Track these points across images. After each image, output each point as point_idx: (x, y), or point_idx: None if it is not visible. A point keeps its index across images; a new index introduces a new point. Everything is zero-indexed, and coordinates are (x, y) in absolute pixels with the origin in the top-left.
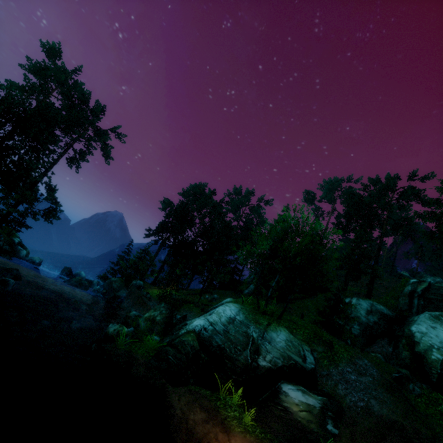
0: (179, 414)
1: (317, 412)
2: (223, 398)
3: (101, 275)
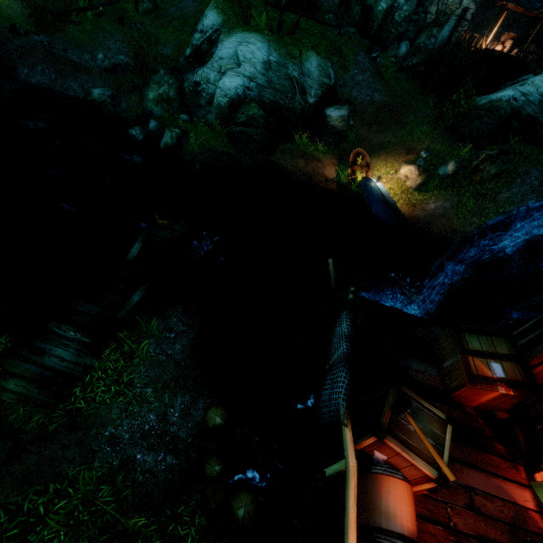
0: (292, 169)
1: (346, 118)
2: (299, 143)
3: None
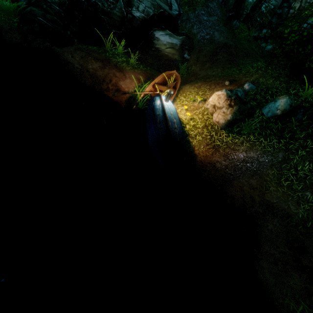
0: (78, 67)
1: (179, 48)
2: (109, 50)
3: None
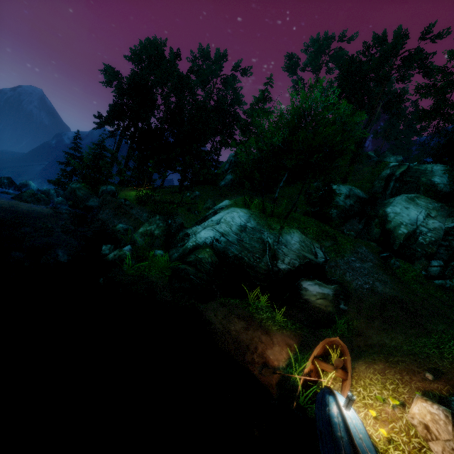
0: (220, 328)
1: (332, 299)
2: (252, 303)
3: (54, 181)
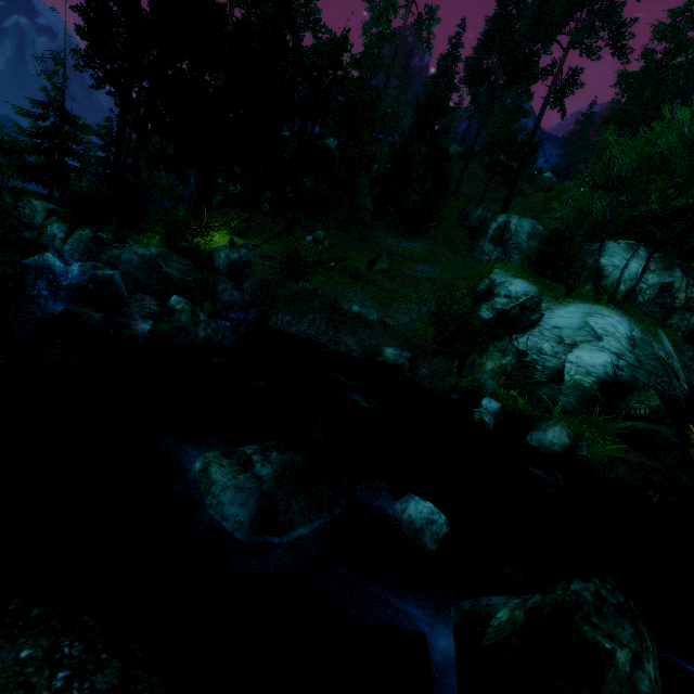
0: None
1: None
2: None
3: None
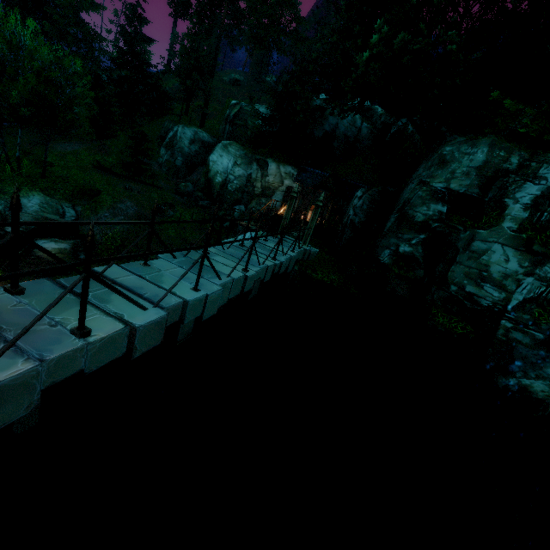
0: None
1: (68, 252)
2: None
3: None
